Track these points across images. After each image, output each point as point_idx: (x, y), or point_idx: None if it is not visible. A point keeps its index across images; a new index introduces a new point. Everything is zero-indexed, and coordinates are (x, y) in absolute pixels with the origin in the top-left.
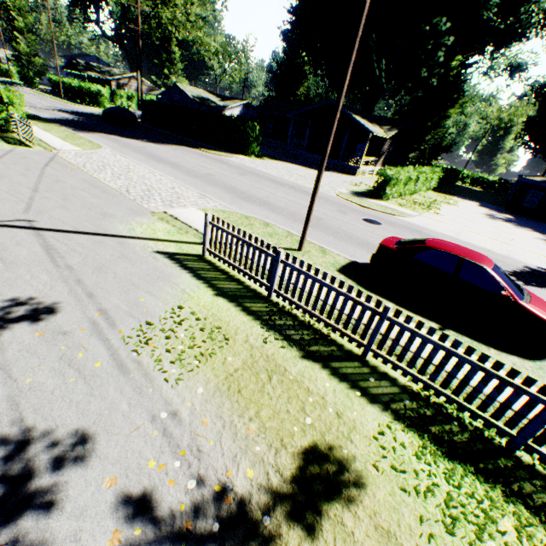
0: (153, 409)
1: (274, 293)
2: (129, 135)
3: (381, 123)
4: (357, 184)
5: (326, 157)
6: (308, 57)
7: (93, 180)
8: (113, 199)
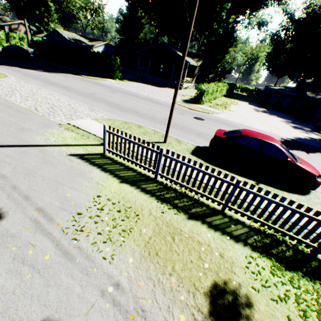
0: (100, 285)
1: (158, 175)
2: (26, 66)
3: (193, 56)
4: (183, 95)
5: (179, 81)
6: (145, 13)
7: (6, 102)
8: (26, 116)
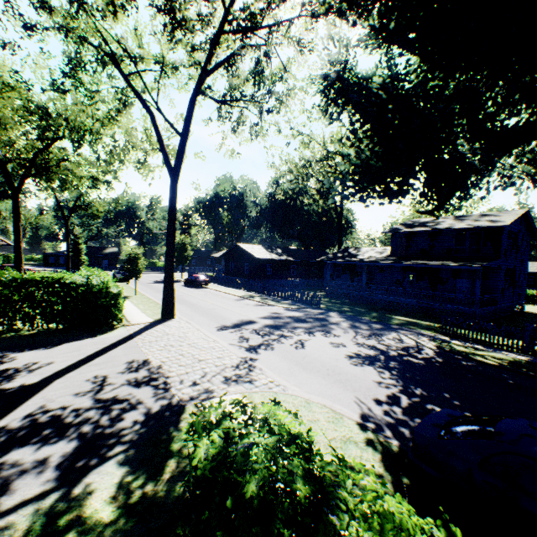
0: None
1: None
2: None
3: None
4: None
5: None
6: None
7: None
8: None
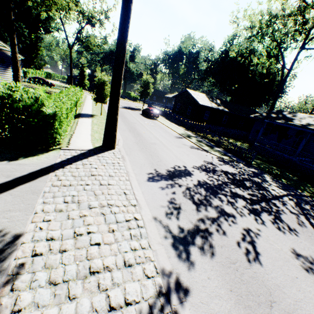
0: None
1: None
2: None
3: None
4: None
5: None
6: None
7: None
8: None
